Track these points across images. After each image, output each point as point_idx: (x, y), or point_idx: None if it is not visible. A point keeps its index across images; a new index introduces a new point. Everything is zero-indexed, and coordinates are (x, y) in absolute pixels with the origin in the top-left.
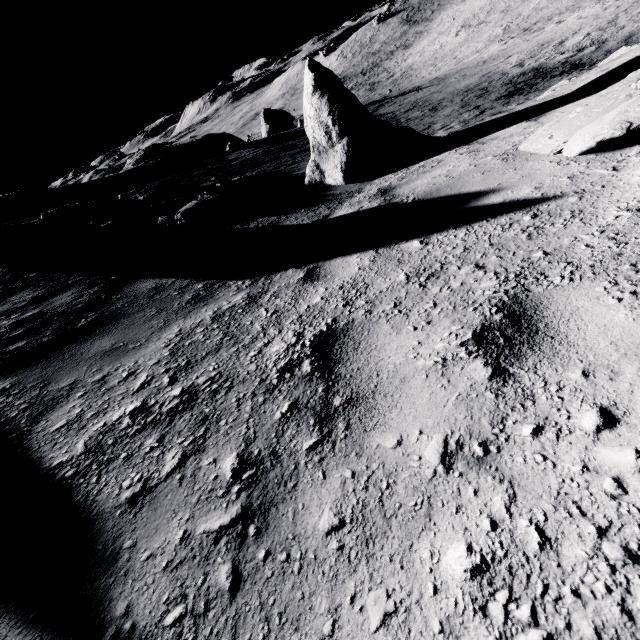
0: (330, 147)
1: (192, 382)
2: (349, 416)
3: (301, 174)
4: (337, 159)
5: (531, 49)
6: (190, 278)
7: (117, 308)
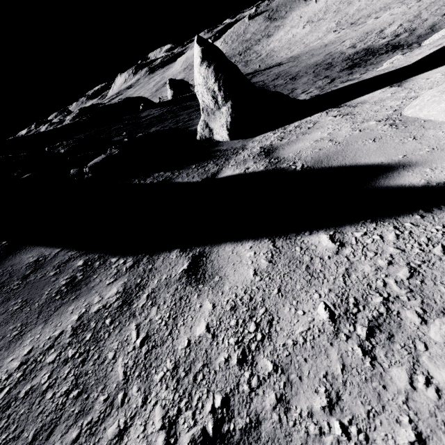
0: (217, 109)
1: None
2: None
3: (194, 130)
4: (223, 119)
5: (359, 36)
6: (74, 249)
7: None
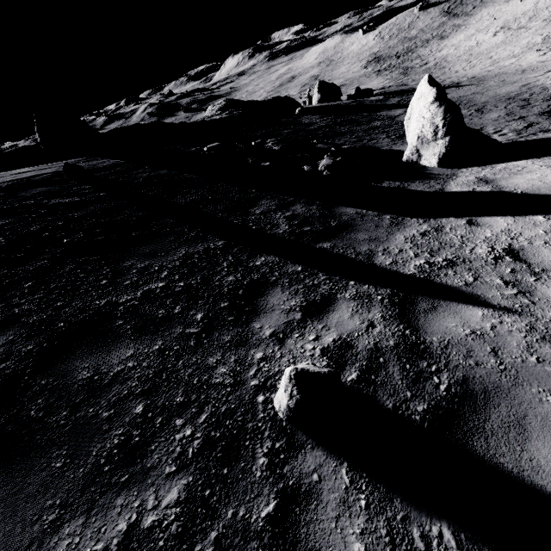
0: (433, 140)
1: (445, 257)
2: (547, 274)
3: (388, 151)
4: (437, 150)
5: None
6: (376, 211)
7: (346, 220)
